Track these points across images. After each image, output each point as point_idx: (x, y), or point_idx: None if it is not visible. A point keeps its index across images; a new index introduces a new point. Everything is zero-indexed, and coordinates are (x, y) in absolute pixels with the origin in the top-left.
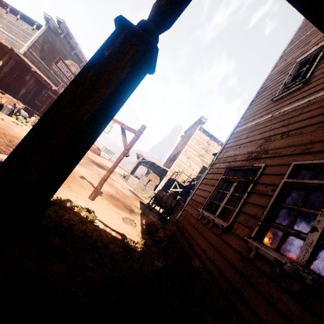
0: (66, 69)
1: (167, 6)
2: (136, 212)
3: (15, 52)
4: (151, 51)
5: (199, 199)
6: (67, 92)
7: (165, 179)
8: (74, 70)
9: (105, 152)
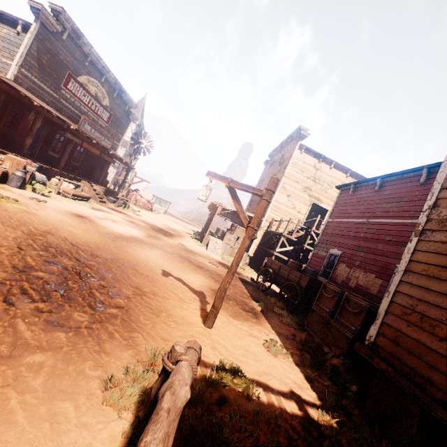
0: (82, 91)
1: None
2: (259, 312)
3: (3, 79)
4: None
5: (429, 311)
6: None
7: (260, 233)
8: (94, 90)
9: (156, 203)
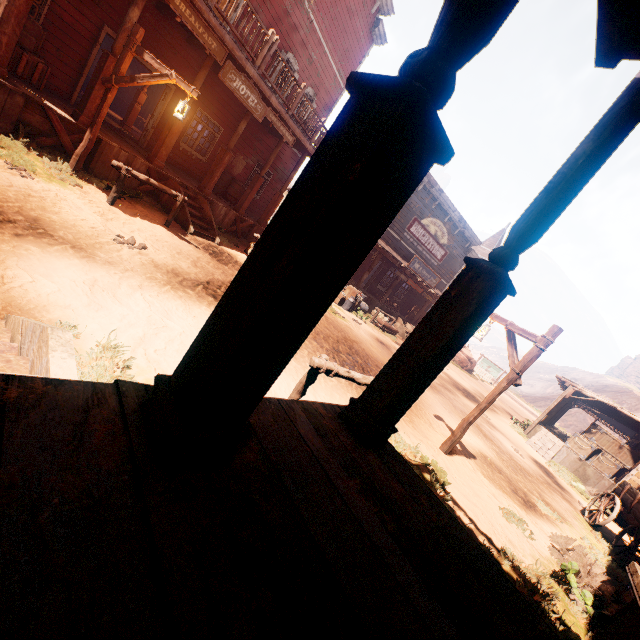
0: (422, 231)
1: (526, 228)
2: (540, 513)
3: None
4: (502, 284)
5: None
6: (416, 332)
7: None
8: (434, 230)
9: (482, 366)
